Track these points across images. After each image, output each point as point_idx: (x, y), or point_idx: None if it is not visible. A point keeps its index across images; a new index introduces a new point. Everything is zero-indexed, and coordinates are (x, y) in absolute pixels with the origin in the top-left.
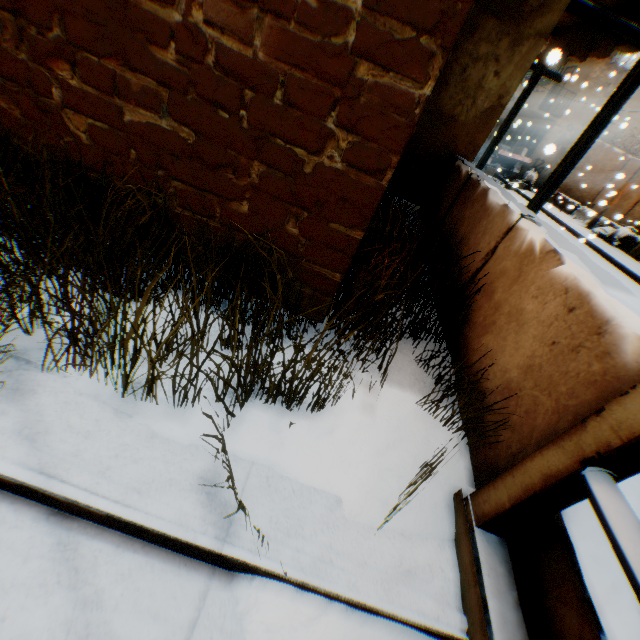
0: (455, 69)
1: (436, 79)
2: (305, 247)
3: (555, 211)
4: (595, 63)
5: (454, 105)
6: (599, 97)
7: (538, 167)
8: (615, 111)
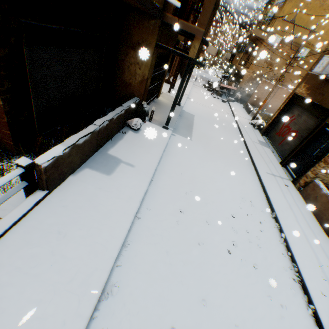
0: (125, 67)
1: (2, 101)
2: (2, 135)
3: (240, 112)
4: (262, 43)
5: (129, 79)
6: (266, 58)
7: (242, 91)
8: (184, 81)
